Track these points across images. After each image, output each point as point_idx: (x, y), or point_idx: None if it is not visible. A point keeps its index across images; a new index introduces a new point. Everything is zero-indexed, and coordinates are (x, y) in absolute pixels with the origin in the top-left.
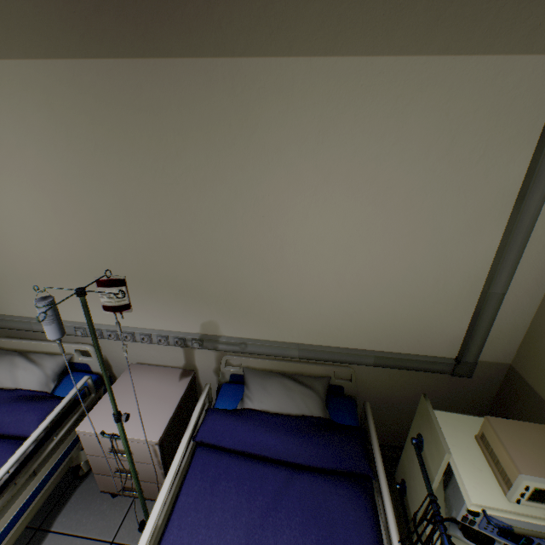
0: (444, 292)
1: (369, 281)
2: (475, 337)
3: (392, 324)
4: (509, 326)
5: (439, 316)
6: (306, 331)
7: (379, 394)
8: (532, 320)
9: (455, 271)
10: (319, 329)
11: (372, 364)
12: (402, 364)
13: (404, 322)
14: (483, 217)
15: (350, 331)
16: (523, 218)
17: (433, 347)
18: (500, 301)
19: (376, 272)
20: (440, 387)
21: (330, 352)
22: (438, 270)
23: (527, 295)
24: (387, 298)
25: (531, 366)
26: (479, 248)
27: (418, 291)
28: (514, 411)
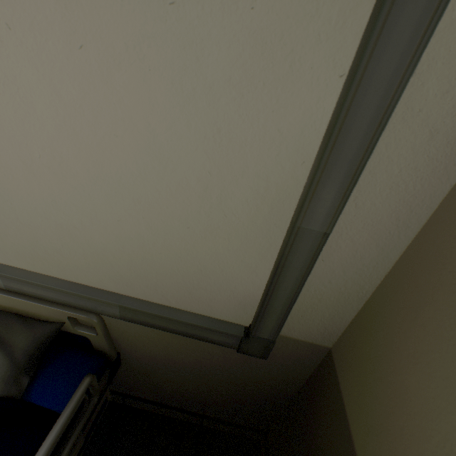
0: (222, 214)
1: (79, 168)
2: (273, 304)
3: (144, 258)
4: (336, 294)
5: (219, 258)
6: (12, 248)
7: (149, 353)
8: (375, 291)
9: (239, 170)
10: (30, 247)
11: (119, 317)
12: (163, 323)
13: (161, 258)
14: (300, 20)
15: (80, 260)
16: (397, 21)
17: (215, 305)
18: (318, 248)
19: (88, 151)
20: (231, 360)
21: (50, 288)
22: (205, 163)
23: (375, 245)
24: (123, 210)
25: (353, 369)
26: (289, 118)
27: (175, 205)
28: (316, 422)
